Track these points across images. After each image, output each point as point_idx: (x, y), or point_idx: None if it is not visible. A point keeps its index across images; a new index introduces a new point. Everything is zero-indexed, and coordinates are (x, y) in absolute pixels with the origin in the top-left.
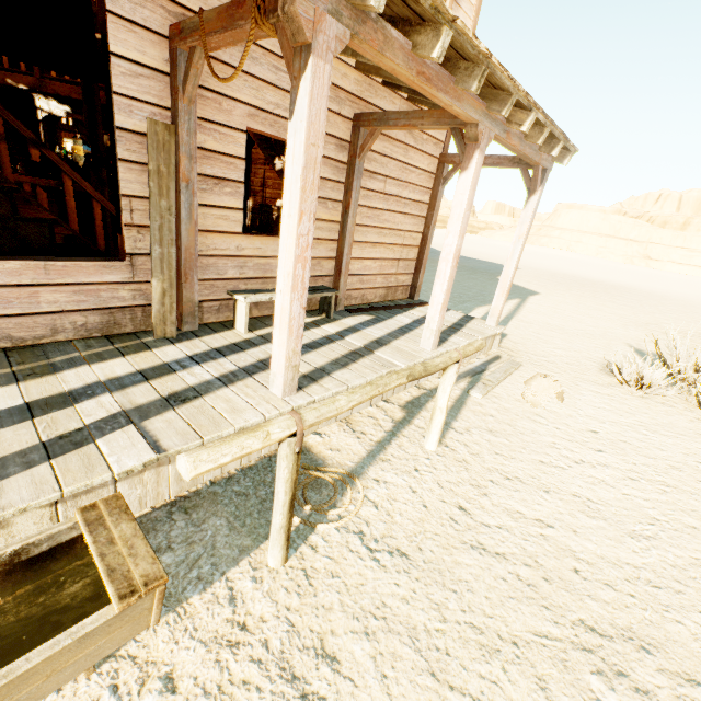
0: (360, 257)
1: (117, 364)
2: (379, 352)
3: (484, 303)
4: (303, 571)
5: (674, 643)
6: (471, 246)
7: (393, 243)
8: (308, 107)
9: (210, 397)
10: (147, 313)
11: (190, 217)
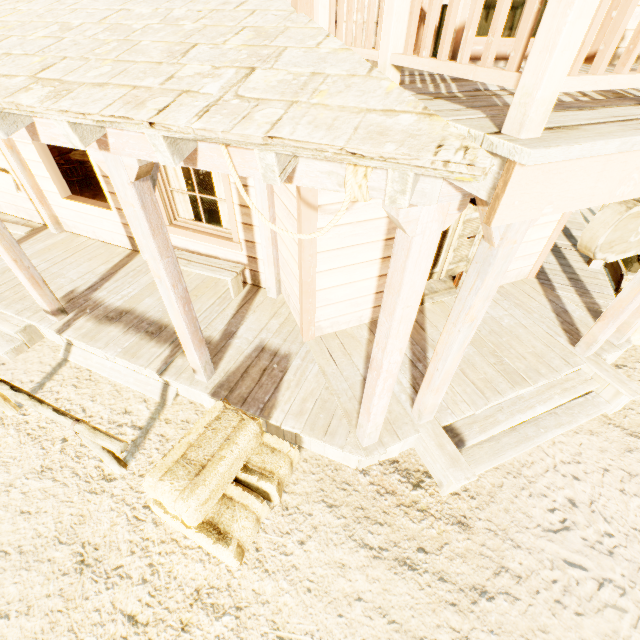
0: None
1: None
2: None
3: None
4: None
5: None
6: None
7: None
8: None
9: None
10: None
11: None
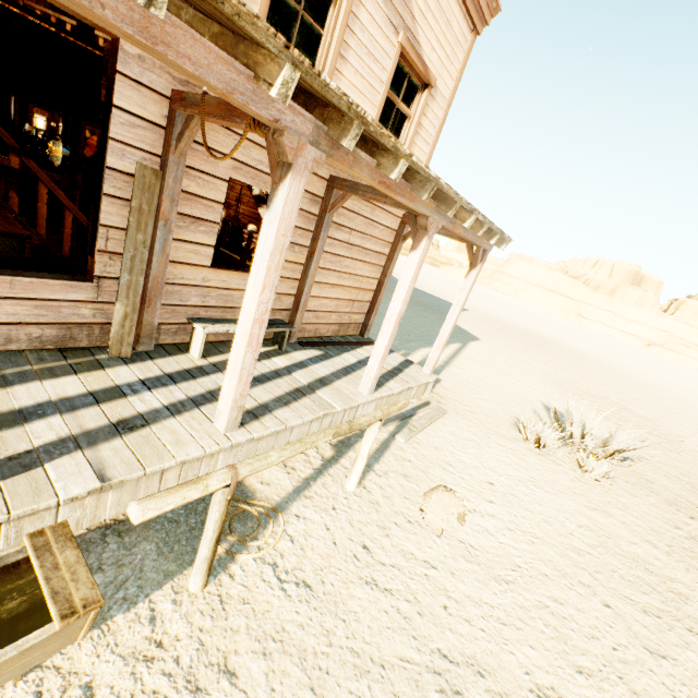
0: (319, 296)
1: (69, 382)
2: (321, 392)
3: (428, 345)
4: (219, 596)
5: (503, 669)
6: (430, 280)
7: (351, 286)
8: (282, 208)
9: (157, 426)
10: (105, 331)
11: (163, 251)
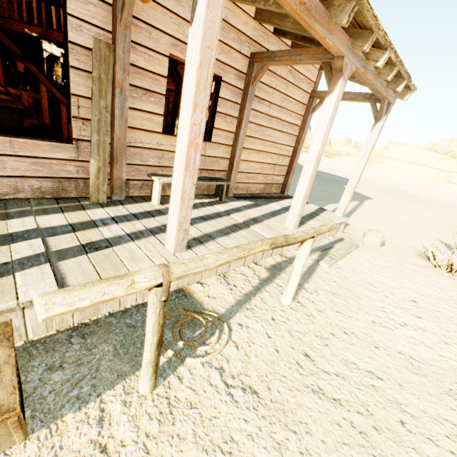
0: (248, 160)
1: (56, 217)
2: (254, 226)
3: (333, 202)
4: (167, 399)
5: None
6: (326, 165)
7: (272, 152)
8: (205, 12)
9: (118, 247)
10: (87, 184)
11: (121, 115)
